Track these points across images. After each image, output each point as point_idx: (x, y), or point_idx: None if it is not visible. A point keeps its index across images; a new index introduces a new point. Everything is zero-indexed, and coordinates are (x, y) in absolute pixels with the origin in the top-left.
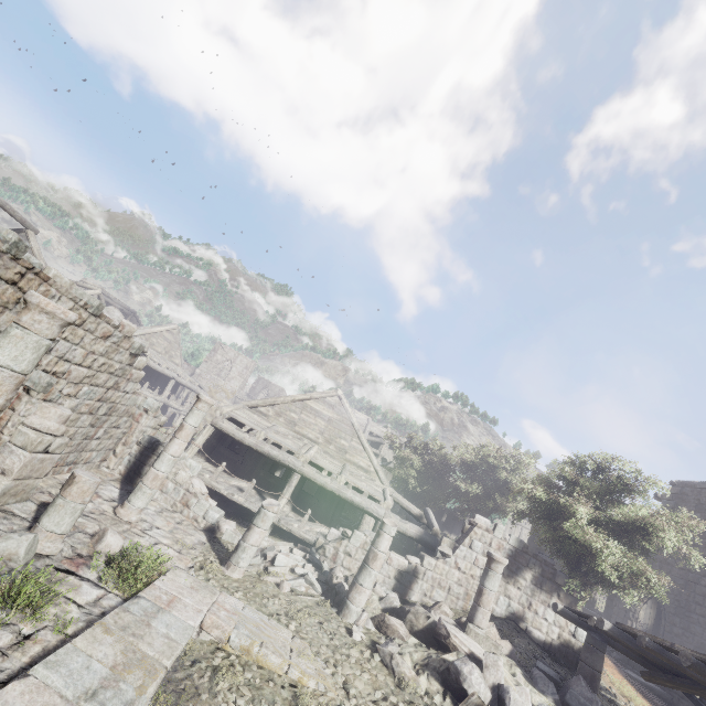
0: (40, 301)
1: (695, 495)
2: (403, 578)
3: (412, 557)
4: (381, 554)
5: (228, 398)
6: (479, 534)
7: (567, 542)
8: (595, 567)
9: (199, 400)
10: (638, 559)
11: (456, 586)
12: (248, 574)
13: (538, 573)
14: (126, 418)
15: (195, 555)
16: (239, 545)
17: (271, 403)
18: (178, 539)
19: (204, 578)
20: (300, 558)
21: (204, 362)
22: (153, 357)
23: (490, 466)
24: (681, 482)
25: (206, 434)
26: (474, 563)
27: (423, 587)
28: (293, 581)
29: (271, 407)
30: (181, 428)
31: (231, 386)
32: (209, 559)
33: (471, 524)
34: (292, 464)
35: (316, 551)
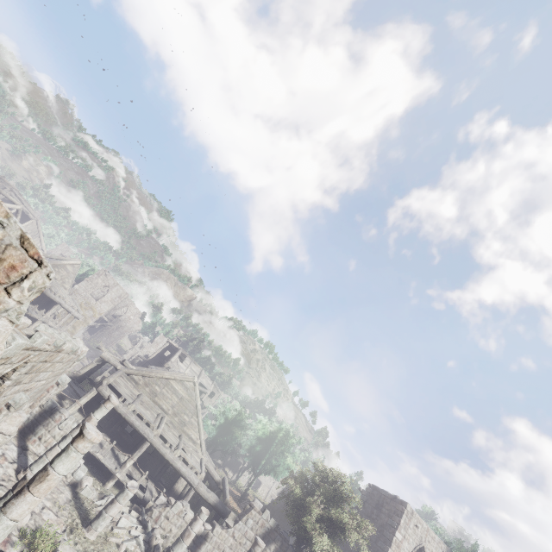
0: (92, 437)
1: (378, 497)
2: (197, 540)
3: (207, 525)
4: (193, 533)
5: (94, 317)
6: (253, 514)
7: (301, 528)
8: (311, 546)
9: (108, 401)
10: (333, 548)
11: (228, 549)
12: (99, 534)
13: (279, 545)
14: (43, 391)
15: (66, 516)
16: (102, 514)
17: (145, 375)
18: (55, 500)
19: (73, 542)
20: (135, 520)
21: (85, 281)
22: (52, 288)
23: (273, 441)
24: (374, 486)
25: (90, 396)
26: (244, 534)
27: (207, 547)
28: (128, 542)
29: (143, 378)
30: (89, 420)
31: (100, 307)
32: (75, 521)
33: (251, 506)
34: (147, 435)
35: (145, 511)
